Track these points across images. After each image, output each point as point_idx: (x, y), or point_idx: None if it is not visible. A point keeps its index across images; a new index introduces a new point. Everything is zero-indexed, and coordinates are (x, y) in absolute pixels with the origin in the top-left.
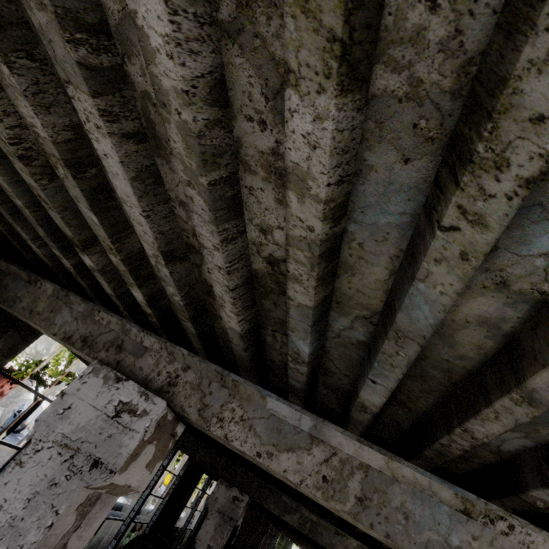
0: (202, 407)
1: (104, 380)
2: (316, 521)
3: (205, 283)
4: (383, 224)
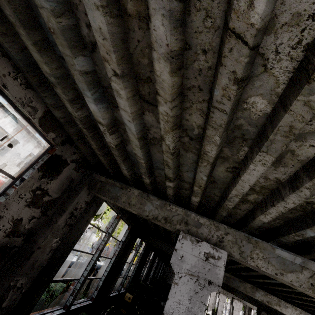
0: (240, 252)
1: (191, 241)
2: (229, 276)
3: (244, 199)
4: None
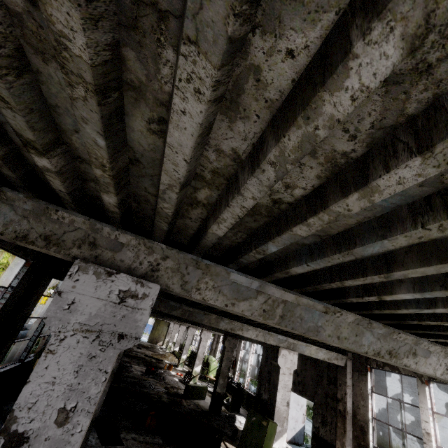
0: (183, 284)
1: (96, 276)
2: (193, 310)
3: (193, 199)
4: (377, 204)
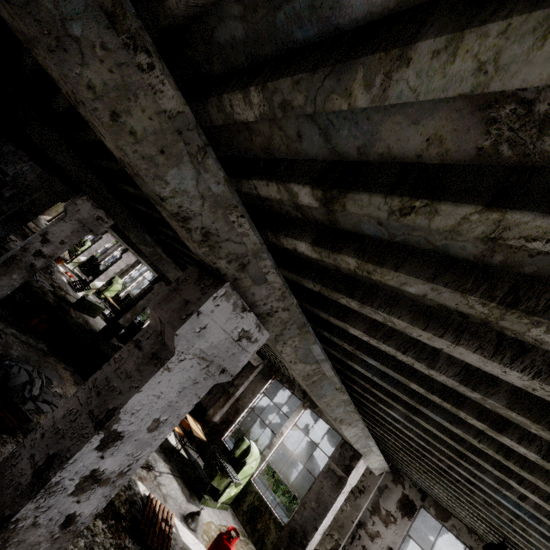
0: (279, 334)
1: (233, 307)
2: (165, 258)
3: None
4: None
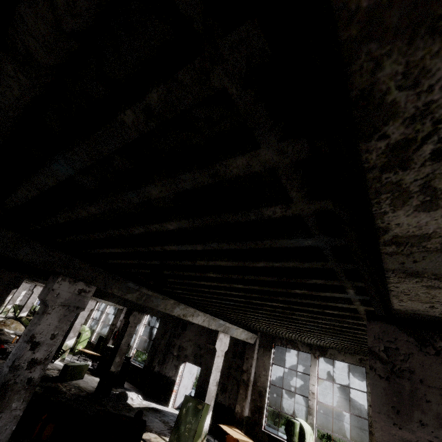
0: None
1: None
2: (151, 294)
3: None
4: None
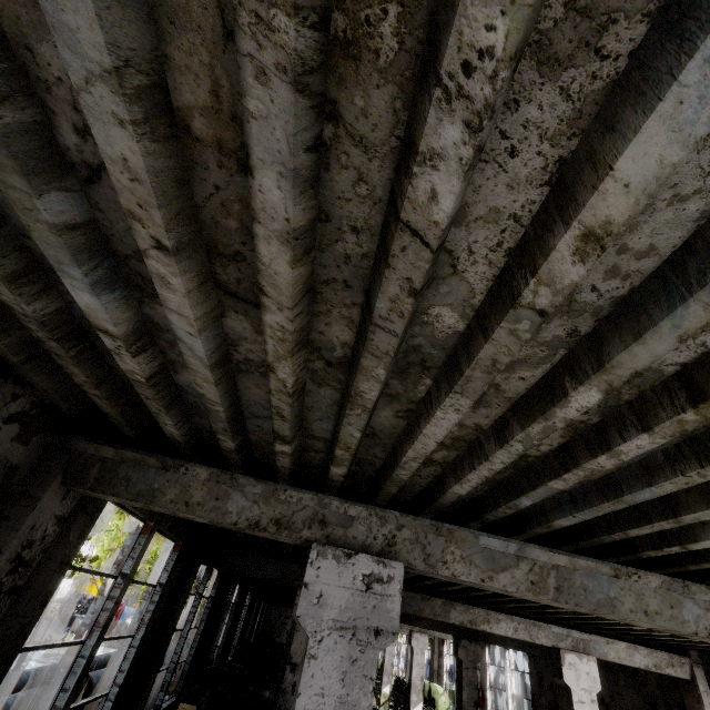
0: (425, 557)
1: (335, 560)
2: (404, 595)
3: (428, 459)
4: None
